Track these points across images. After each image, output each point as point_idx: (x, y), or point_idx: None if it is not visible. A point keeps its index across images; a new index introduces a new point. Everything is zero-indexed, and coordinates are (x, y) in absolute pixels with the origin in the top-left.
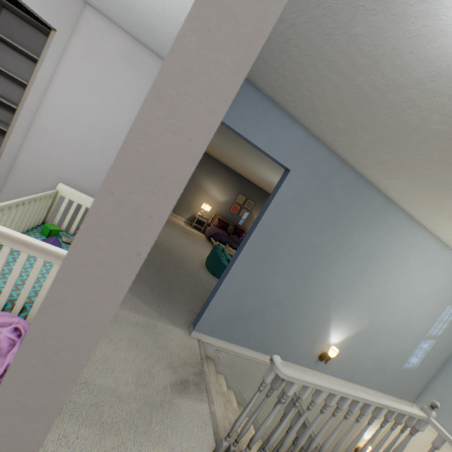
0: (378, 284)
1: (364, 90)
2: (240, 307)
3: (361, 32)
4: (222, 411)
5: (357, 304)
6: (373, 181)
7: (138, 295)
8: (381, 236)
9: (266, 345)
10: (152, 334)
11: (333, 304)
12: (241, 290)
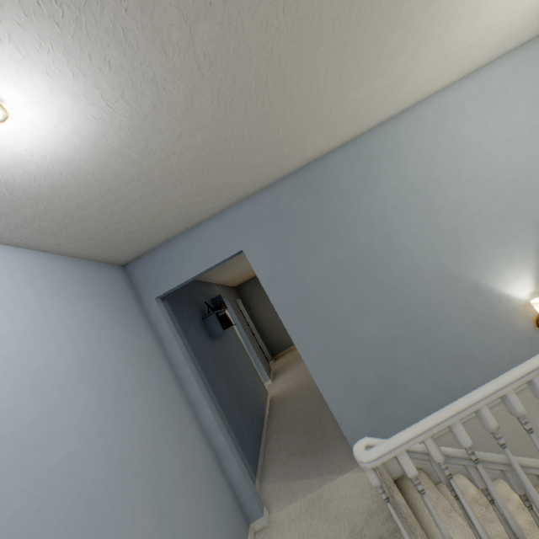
0: (468, 191)
1: (148, 191)
2: (367, 389)
3: (73, 204)
4: (466, 538)
5: (480, 234)
6: (308, 160)
7: (291, 476)
8: (391, 168)
9: (454, 390)
10: (320, 510)
11: (454, 268)
12: (344, 375)
